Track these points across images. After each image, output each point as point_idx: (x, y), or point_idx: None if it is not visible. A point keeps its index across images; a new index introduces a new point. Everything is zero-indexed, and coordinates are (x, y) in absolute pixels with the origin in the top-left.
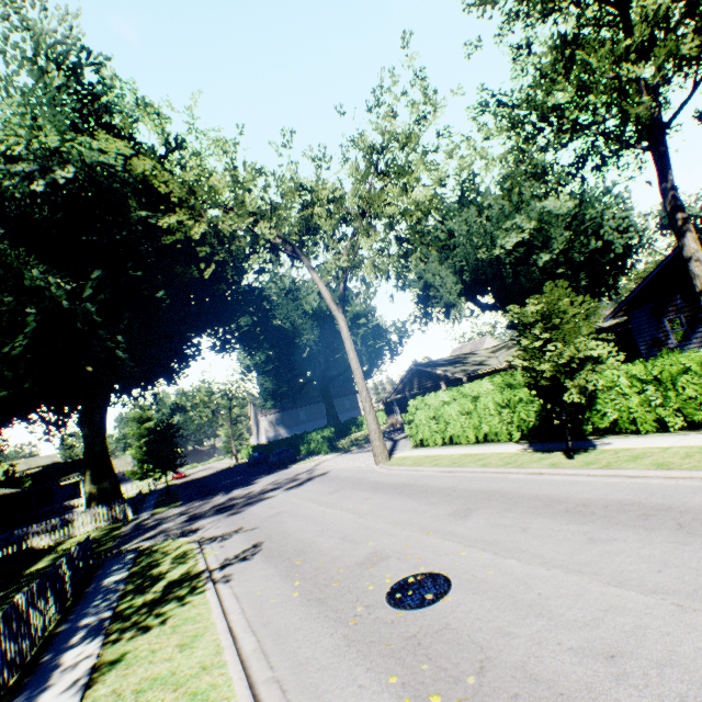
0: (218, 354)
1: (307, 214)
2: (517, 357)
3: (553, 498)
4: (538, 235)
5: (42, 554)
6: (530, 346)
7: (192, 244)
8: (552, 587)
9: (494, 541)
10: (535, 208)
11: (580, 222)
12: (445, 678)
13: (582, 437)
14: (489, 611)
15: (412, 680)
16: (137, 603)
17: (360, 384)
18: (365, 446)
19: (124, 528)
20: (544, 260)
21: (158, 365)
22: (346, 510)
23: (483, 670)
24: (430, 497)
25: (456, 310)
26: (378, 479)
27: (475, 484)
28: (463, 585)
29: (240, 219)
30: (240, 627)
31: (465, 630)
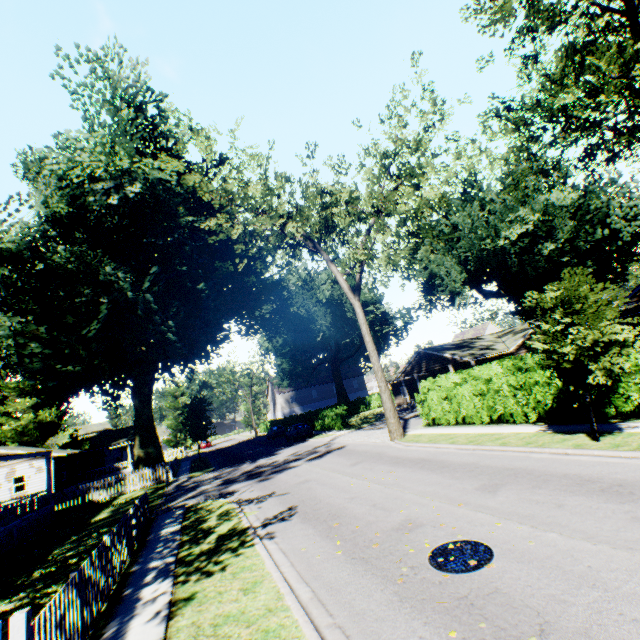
0: (243, 338)
1: (326, 214)
2: (536, 340)
3: (584, 477)
4: (541, 225)
5: (101, 506)
6: (550, 329)
7: (226, 242)
8: (601, 561)
9: (529, 515)
10: (539, 201)
11: (585, 212)
12: (506, 637)
13: (604, 420)
14: (539, 579)
15: (472, 636)
16: (195, 552)
17: (375, 365)
18: (376, 424)
19: (167, 488)
20: (549, 249)
21: (197, 347)
22: (370, 481)
23: (544, 633)
24: (453, 472)
25: (461, 298)
26: (396, 454)
27: (497, 461)
28: (505, 553)
29: (272, 221)
30: (293, 578)
31: (517, 595)
